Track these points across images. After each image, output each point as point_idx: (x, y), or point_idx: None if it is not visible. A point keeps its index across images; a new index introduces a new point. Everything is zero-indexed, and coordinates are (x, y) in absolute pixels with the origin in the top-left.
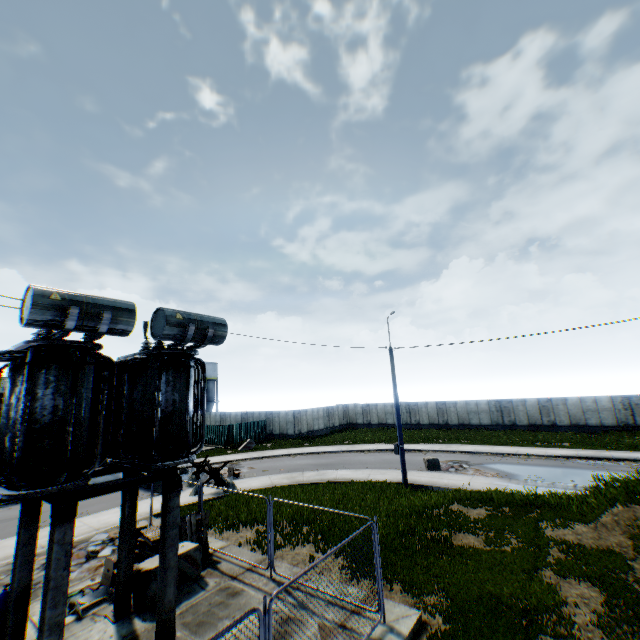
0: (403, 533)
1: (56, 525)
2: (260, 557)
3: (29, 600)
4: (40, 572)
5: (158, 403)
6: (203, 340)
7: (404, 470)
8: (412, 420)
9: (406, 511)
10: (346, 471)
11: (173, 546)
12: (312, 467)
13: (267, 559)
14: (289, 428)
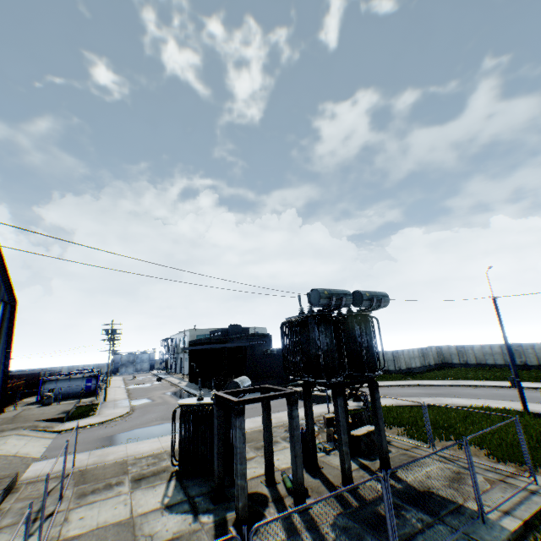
0: (535, 441)
1: (337, 397)
2: (418, 442)
3: (315, 436)
4: (286, 433)
5: (362, 341)
6: (378, 306)
7: (522, 400)
8: (515, 361)
9: (534, 427)
10: (459, 399)
11: (381, 419)
12: (424, 395)
13: (424, 444)
14: (389, 365)
